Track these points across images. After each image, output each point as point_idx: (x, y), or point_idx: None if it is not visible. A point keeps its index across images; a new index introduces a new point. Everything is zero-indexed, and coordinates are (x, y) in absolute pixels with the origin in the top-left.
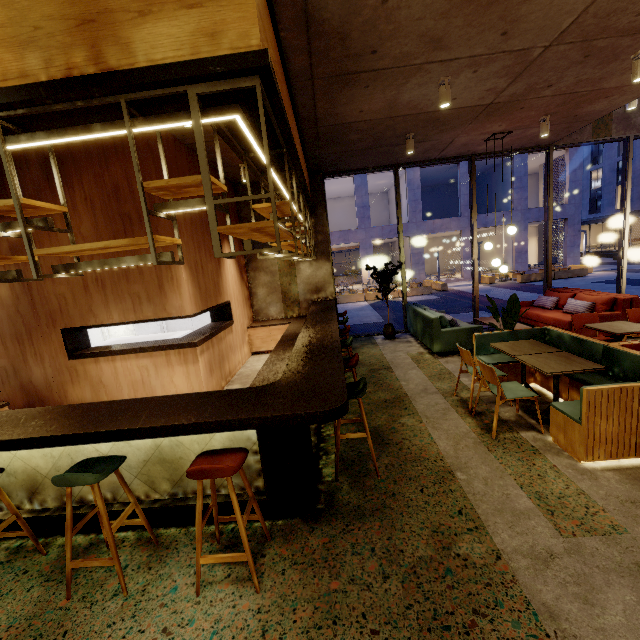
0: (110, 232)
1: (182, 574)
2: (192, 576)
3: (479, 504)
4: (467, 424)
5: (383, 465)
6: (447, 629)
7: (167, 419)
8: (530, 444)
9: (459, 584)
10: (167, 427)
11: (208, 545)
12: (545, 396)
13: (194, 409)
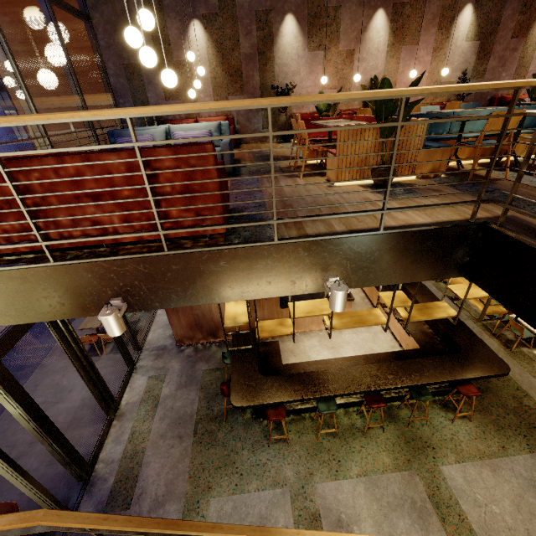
0: None
1: (438, 417)
2: (442, 417)
3: (522, 385)
4: (496, 342)
5: None
6: (535, 428)
7: (449, 376)
8: (528, 355)
9: (531, 415)
10: (454, 380)
11: (436, 406)
12: (522, 324)
13: (452, 370)
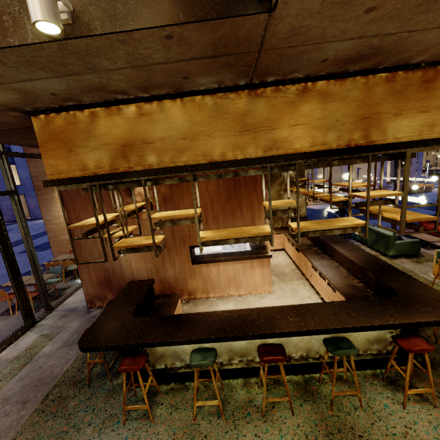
0: (226, 189)
1: (381, 398)
2: (388, 399)
3: None
4: None
5: (431, 335)
6: None
7: (379, 320)
8: None
9: None
10: (386, 325)
11: (377, 382)
12: None
13: (382, 313)
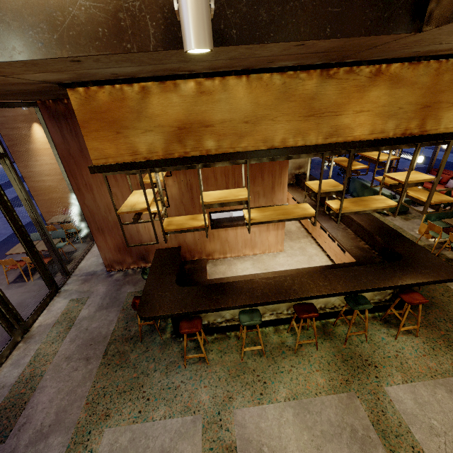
0: None
1: (379, 333)
2: (384, 333)
3: None
4: None
5: None
6: None
7: (391, 282)
8: None
9: None
10: (396, 286)
11: (376, 322)
12: None
13: (393, 276)
